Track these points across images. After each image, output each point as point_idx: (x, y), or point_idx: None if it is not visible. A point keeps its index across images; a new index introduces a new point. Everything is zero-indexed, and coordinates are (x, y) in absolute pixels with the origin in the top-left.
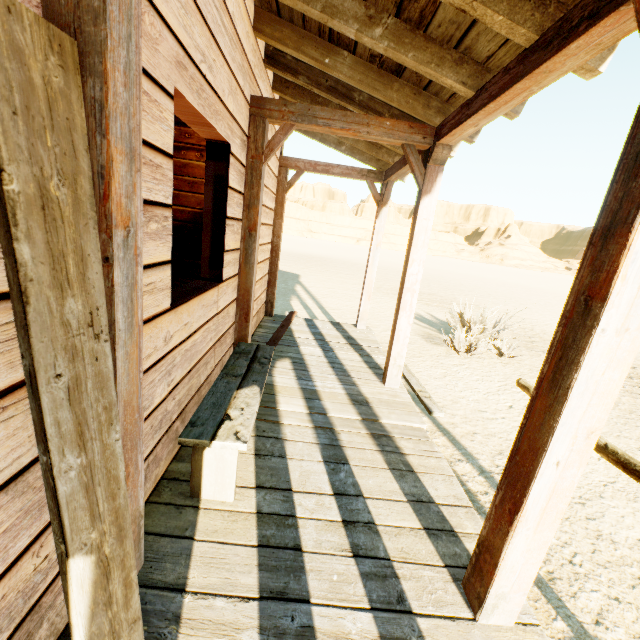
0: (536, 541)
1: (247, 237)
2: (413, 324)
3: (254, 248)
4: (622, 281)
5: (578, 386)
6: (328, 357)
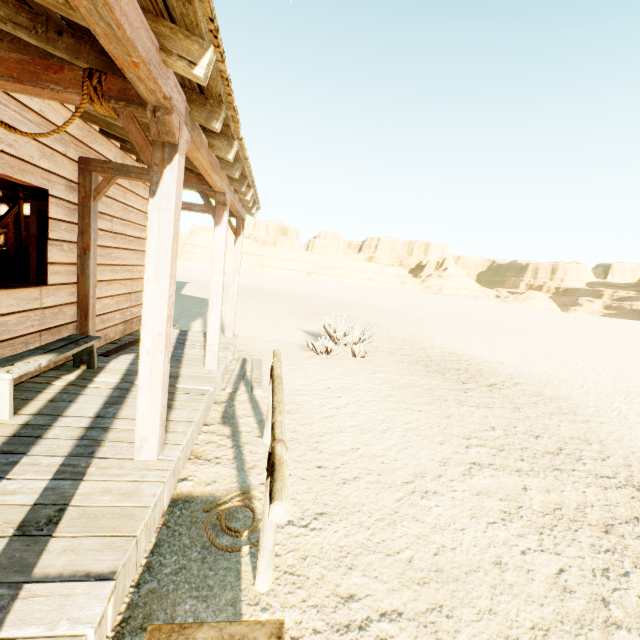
0: (152, 401)
1: (83, 255)
2: (301, 337)
3: (89, 263)
4: (149, 257)
5: (145, 309)
6: (174, 353)
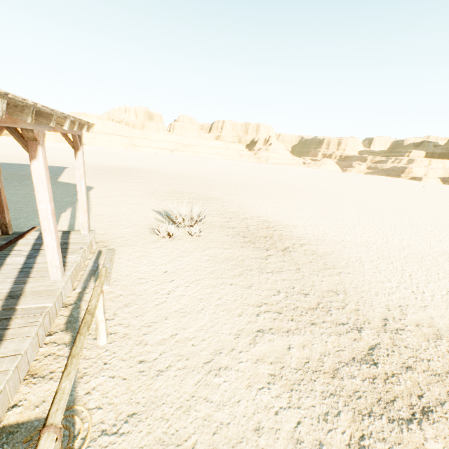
0: None
1: None
2: (154, 220)
3: None
4: None
5: None
6: (26, 263)
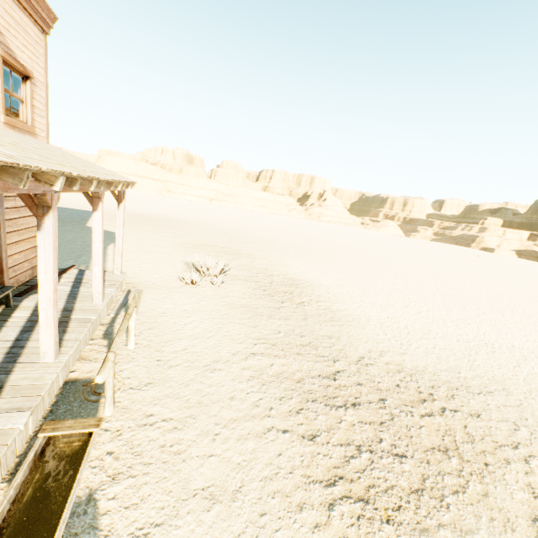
0: (49, 333)
1: None
2: (180, 269)
3: (0, 236)
4: (40, 262)
5: (40, 288)
6: (72, 291)
